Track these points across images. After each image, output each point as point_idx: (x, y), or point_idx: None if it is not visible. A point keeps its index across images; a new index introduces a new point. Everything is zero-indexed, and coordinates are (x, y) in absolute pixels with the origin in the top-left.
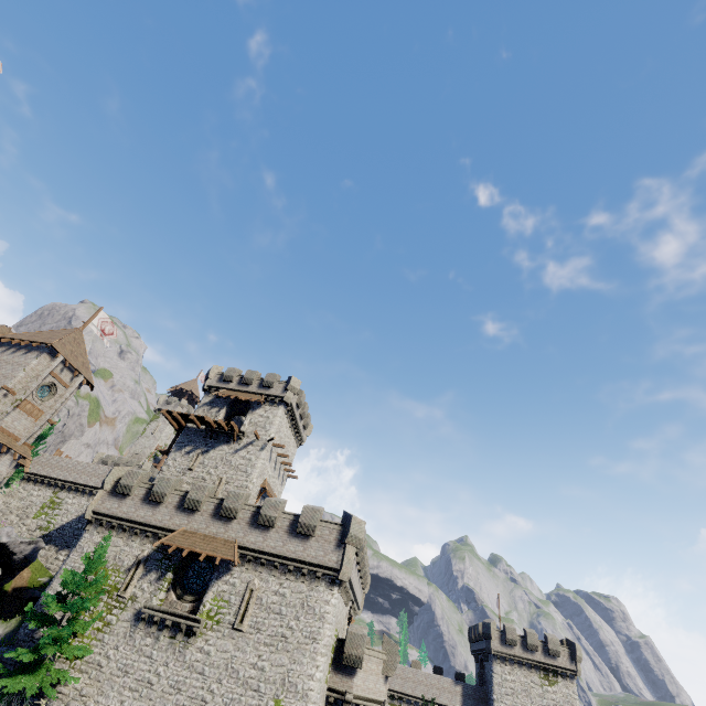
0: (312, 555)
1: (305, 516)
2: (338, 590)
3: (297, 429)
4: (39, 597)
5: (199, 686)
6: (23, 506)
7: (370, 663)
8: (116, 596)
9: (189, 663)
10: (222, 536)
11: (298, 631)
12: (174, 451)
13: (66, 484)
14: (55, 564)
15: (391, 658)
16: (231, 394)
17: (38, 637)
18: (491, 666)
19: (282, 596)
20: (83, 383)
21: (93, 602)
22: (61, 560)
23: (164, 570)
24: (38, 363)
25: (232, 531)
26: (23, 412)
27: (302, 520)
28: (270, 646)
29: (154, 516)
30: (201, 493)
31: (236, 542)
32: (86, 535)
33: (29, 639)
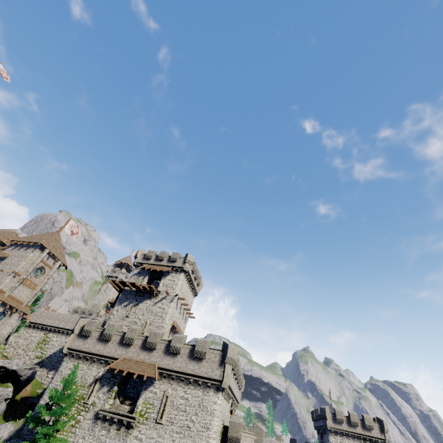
0: (204, 371)
1: (198, 346)
2: (221, 394)
3: (193, 286)
4: (36, 403)
5: None
6: (26, 344)
7: (245, 442)
8: (83, 403)
9: None
10: (147, 361)
11: (197, 423)
12: (117, 305)
13: (52, 328)
14: (46, 380)
15: (258, 437)
16: (150, 267)
17: (35, 431)
18: (328, 438)
19: (186, 399)
20: (60, 265)
21: (68, 409)
22: (50, 378)
23: (112, 385)
24: (33, 255)
25: (153, 357)
26: (25, 286)
27: (197, 348)
28: (180, 434)
29: (105, 350)
30: (133, 333)
31: (156, 364)
32: (64, 363)
33: (30, 433)
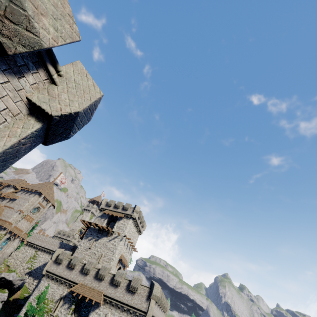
0: (135, 303)
1: (133, 282)
2: None
3: (138, 228)
4: (22, 304)
5: None
6: (23, 257)
7: None
8: (50, 314)
9: None
10: (97, 288)
11: None
12: (84, 239)
13: (41, 248)
14: (32, 286)
15: None
16: (110, 212)
17: None
18: None
19: None
20: (51, 205)
21: None
22: (34, 285)
23: (71, 303)
24: (33, 199)
25: (101, 286)
26: (26, 219)
27: (132, 284)
28: None
29: (70, 275)
30: (90, 266)
31: (103, 292)
32: (42, 282)
33: None
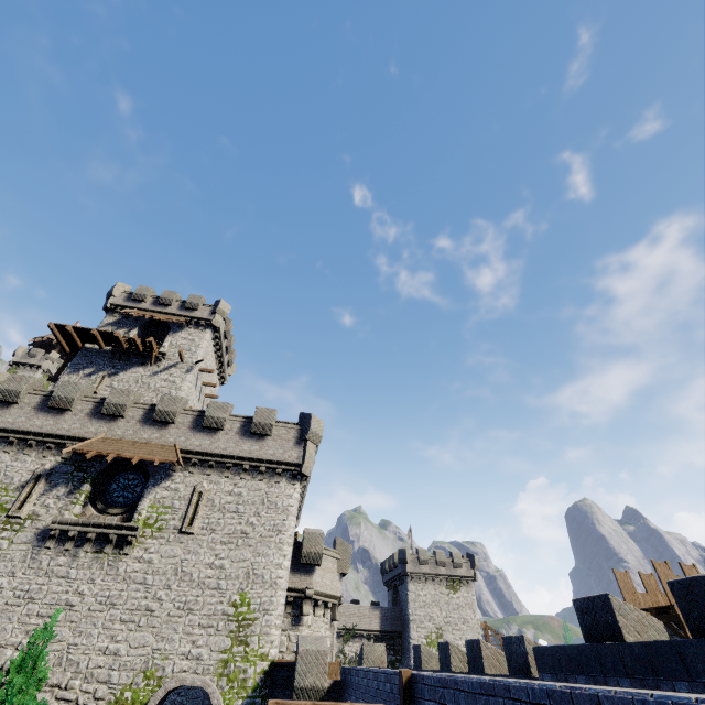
0: (270, 453)
1: (259, 416)
2: (299, 486)
3: (221, 363)
4: None
5: (140, 597)
6: None
7: (326, 562)
8: (4, 517)
9: (124, 575)
10: (157, 441)
11: (260, 526)
12: (68, 373)
13: None
14: None
15: (345, 556)
16: (144, 313)
17: None
18: (406, 586)
19: (238, 495)
20: None
21: None
22: None
23: (78, 483)
24: None
25: (169, 435)
26: None
27: (257, 419)
28: (229, 544)
29: (58, 425)
30: (125, 397)
31: (177, 446)
32: None
33: None
